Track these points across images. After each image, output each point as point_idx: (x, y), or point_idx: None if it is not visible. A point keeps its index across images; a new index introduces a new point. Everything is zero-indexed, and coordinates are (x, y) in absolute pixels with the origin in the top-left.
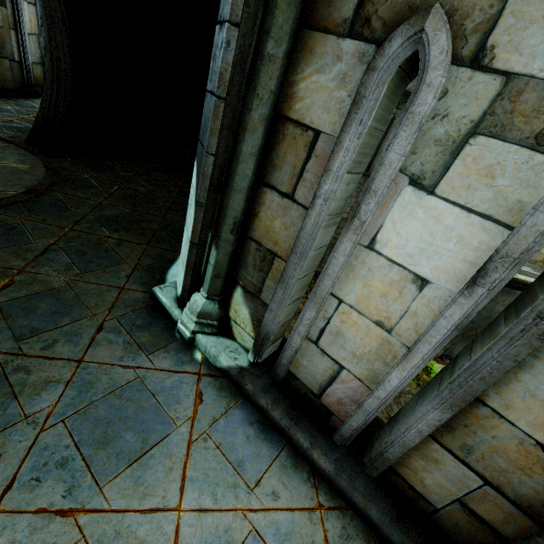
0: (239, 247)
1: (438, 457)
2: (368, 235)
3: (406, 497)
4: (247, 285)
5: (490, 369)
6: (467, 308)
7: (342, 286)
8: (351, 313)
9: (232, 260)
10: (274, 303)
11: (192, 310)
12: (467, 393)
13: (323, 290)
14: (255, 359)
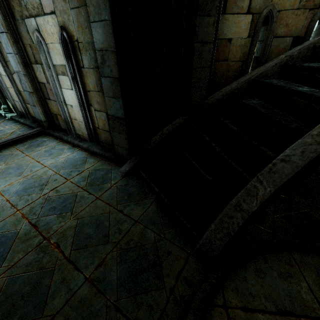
0: (0, 89)
1: (28, 106)
2: (0, 73)
3: (36, 120)
4: (6, 97)
5: (14, 84)
6: (7, 76)
7: (6, 85)
8: (10, 89)
9: (2, 93)
10: (7, 96)
11: (2, 109)
12: (17, 90)
13: (5, 87)
14: (17, 114)
